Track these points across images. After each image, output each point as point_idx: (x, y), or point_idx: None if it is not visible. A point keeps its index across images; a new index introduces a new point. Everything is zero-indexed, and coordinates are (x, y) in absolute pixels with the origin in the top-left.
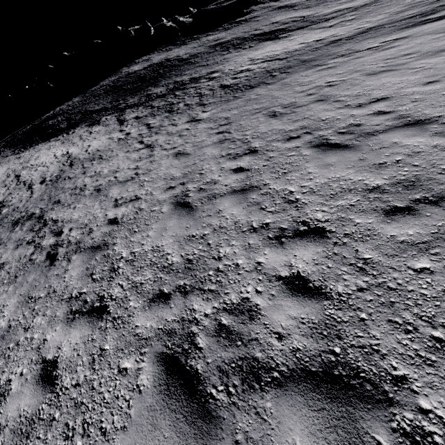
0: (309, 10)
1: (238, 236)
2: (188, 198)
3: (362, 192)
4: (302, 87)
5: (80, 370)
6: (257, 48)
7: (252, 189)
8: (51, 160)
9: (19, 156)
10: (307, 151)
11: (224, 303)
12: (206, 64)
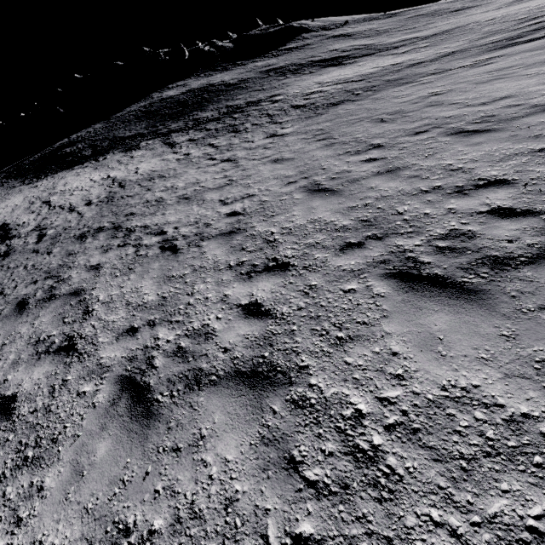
0: (371, 39)
1: (411, 198)
2: (323, 185)
3: (530, 154)
4: (402, 99)
5: (295, 301)
6: (321, 73)
7: (400, 169)
8: (88, 184)
9: (35, 185)
10: (446, 138)
11: (431, 236)
12: (262, 88)
